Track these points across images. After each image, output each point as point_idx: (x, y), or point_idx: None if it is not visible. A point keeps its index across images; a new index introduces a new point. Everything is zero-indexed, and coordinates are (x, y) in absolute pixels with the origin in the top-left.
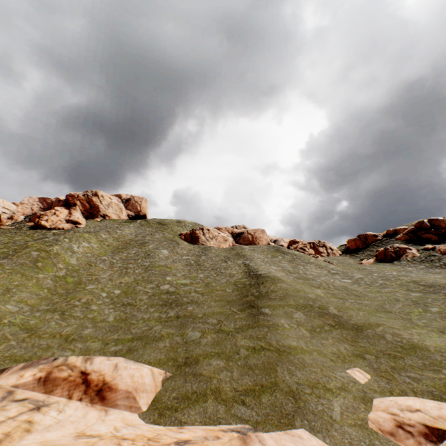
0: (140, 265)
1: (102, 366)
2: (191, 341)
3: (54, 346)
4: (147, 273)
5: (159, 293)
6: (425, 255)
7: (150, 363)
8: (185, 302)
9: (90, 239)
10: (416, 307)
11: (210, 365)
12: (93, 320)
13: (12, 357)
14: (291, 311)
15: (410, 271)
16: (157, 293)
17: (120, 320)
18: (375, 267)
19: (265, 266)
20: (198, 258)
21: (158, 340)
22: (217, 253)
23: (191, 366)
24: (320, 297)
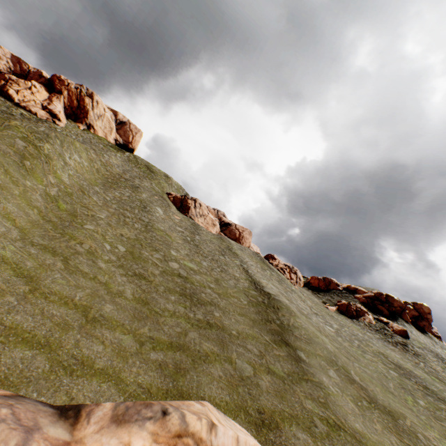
0: (139, 219)
1: (225, 441)
2: (248, 378)
3: (73, 325)
4: (149, 234)
5: (170, 271)
6: (380, 326)
7: (219, 406)
8: (206, 300)
9: (81, 153)
10: (406, 393)
11: (297, 439)
12: (108, 288)
13: (18, 330)
14: (324, 365)
15: (371, 337)
16: (168, 270)
17: (141, 302)
18: (341, 319)
19: (265, 281)
20: (193, 236)
21: (206, 360)
22: (209, 237)
23: (274, 432)
24: (337, 352)
